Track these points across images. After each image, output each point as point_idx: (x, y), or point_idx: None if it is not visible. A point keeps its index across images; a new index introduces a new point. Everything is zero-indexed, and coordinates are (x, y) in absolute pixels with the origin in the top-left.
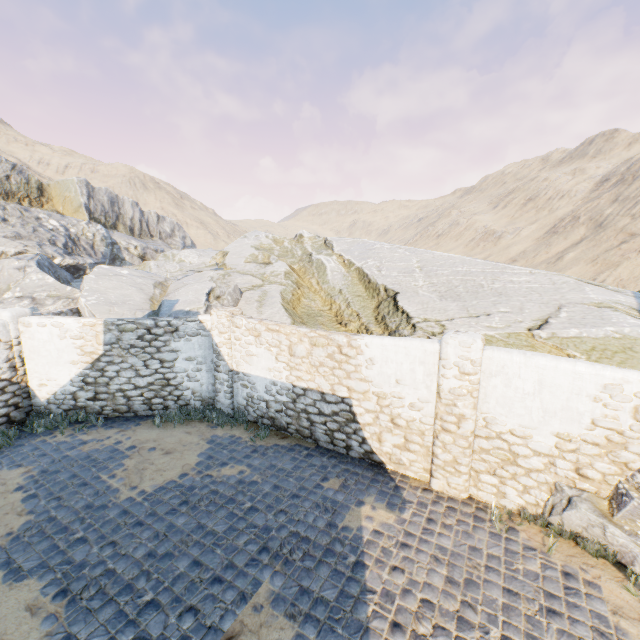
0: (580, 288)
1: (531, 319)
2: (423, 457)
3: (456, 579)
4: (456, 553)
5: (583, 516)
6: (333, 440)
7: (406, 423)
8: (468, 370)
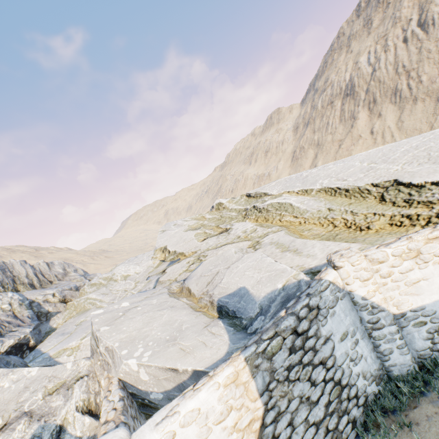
0: None
1: None
2: None
3: None
4: None
5: None
6: None
7: None
8: None
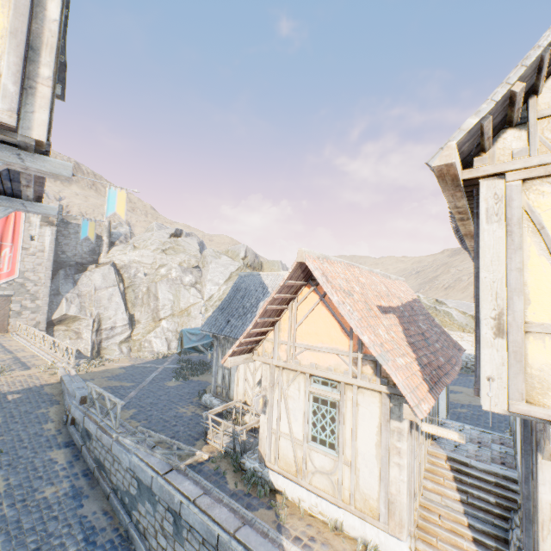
0: None
1: None
2: None
3: None
4: None
5: None
6: None
7: None
8: None
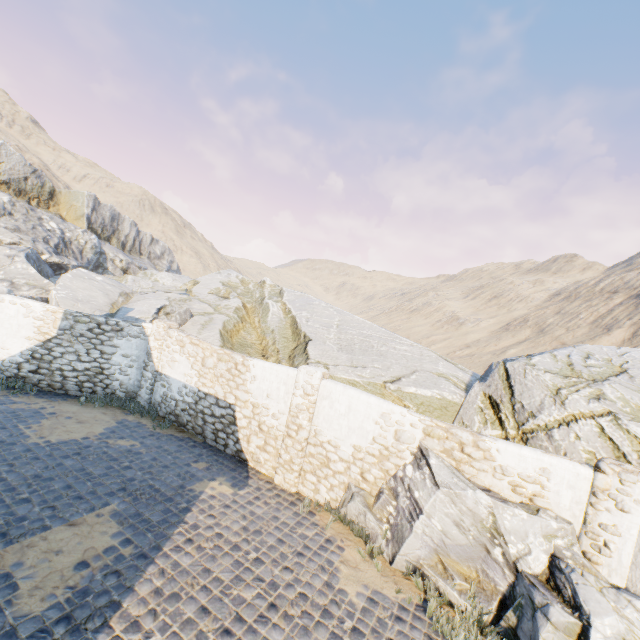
0: (436, 361)
1: (391, 375)
2: (274, 457)
3: (250, 528)
4: (261, 516)
5: (357, 506)
6: (217, 438)
7: (268, 429)
8: (309, 392)
